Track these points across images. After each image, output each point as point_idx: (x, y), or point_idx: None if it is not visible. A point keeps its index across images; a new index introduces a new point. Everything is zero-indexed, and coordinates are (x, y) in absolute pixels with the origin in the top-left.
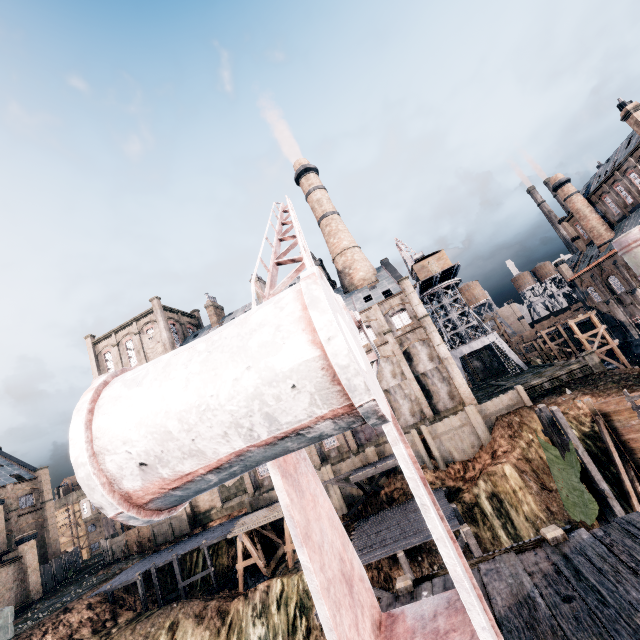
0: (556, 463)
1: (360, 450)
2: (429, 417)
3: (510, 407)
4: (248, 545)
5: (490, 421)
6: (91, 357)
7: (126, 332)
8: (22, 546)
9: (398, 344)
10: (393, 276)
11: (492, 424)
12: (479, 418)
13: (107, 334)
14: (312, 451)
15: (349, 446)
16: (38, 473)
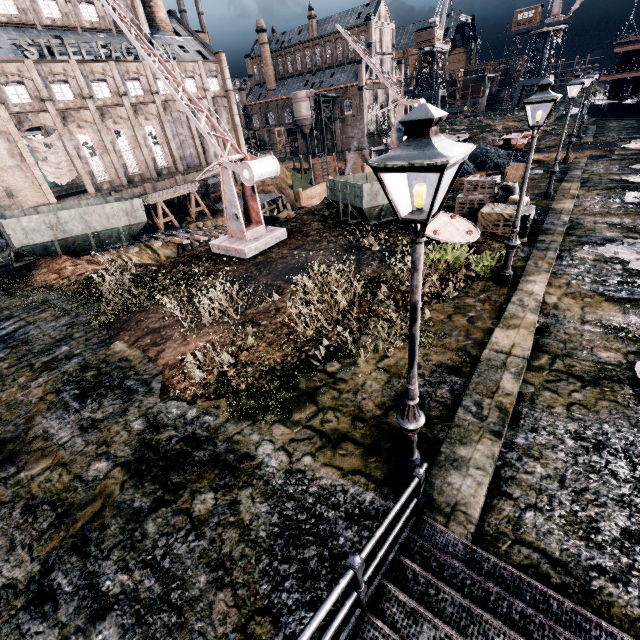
0: (297, 180)
1: (185, 173)
2: None
3: None
4: (166, 209)
5: None
6: None
7: None
8: None
9: (212, 103)
10: (200, 40)
11: None
12: None
13: None
14: (150, 167)
15: (176, 169)
16: None
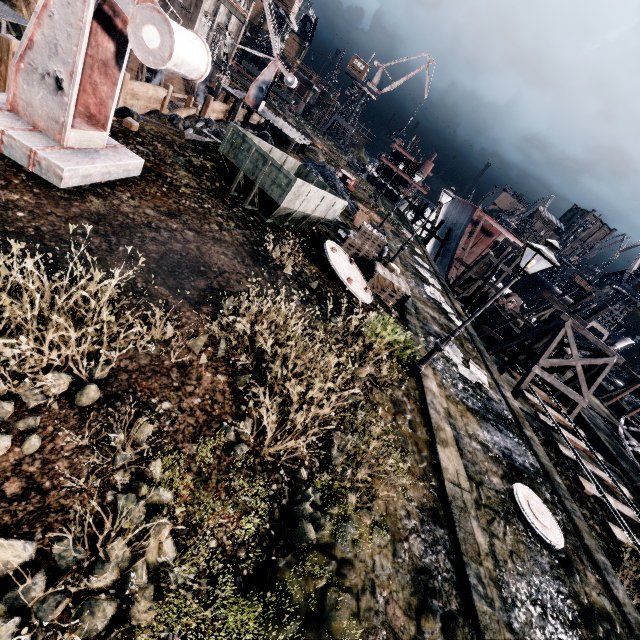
0: None
1: None
2: None
3: None
4: None
5: None
6: None
7: None
8: None
9: None
10: None
11: None
12: None
13: None
14: None
15: None
16: None
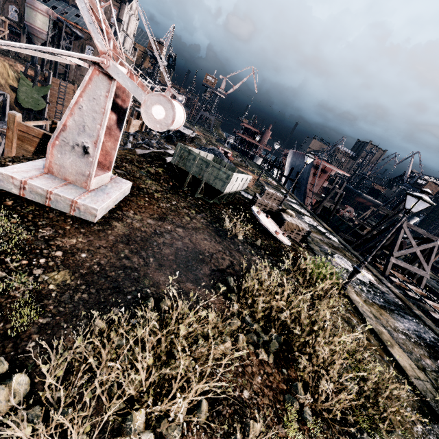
0: (27, 87)
1: None
2: None
3: None
4: None
5: None
6: None
7: None
8: None
9: None
10: None
11: None
12: None
13: None
14: None
15: None
16: None
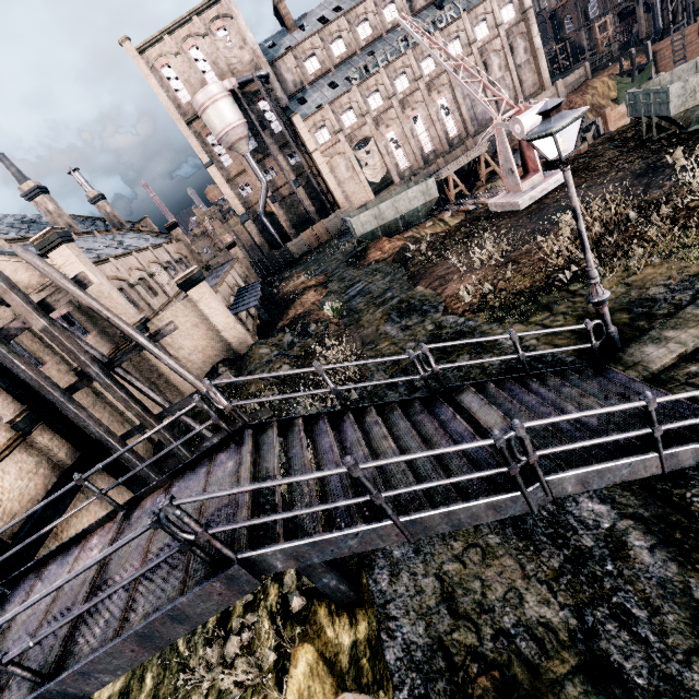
0: (625, 88)
1: (476, 134)
2: (521, 101)
3: (579, 79)
4: (456, 180)
5: (567, 91)
6: (145, 72)
7: (186, 33)
8: (234, 250)
9: (506, 38)
10: None
11: (567, 93)
12: (563, 89)
13: (156, 36)
14: (442, 140)
15: (467, 133)
16: (145, 223)
